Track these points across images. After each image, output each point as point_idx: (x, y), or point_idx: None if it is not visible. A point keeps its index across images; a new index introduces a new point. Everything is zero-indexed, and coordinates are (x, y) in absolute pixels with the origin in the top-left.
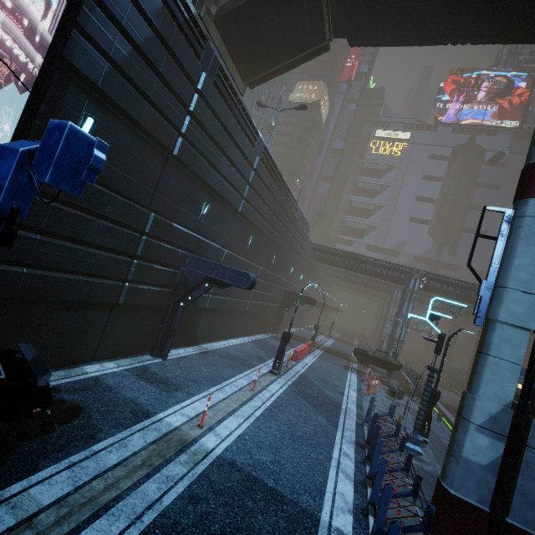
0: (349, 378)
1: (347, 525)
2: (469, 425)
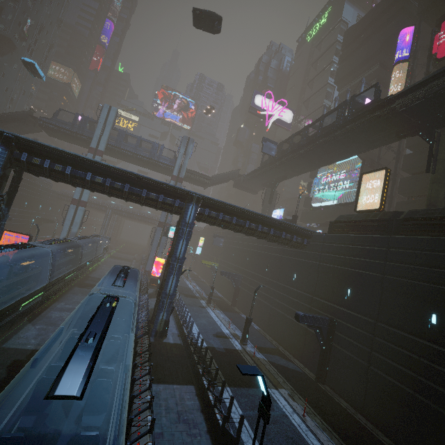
0: None
1: None
2: None
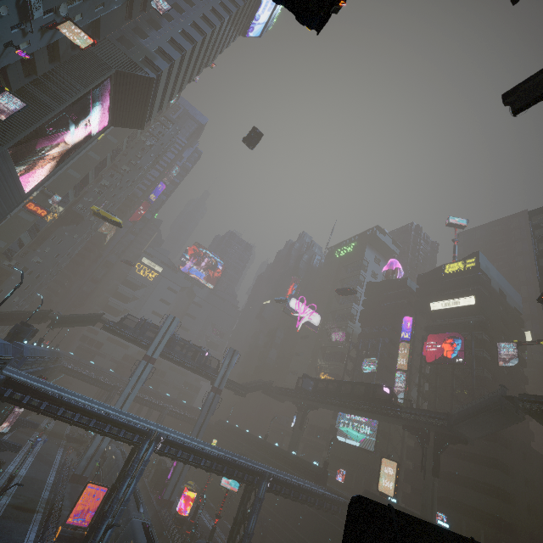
0: (59, 450)
1: (52, 482)
2: (83, 459)
